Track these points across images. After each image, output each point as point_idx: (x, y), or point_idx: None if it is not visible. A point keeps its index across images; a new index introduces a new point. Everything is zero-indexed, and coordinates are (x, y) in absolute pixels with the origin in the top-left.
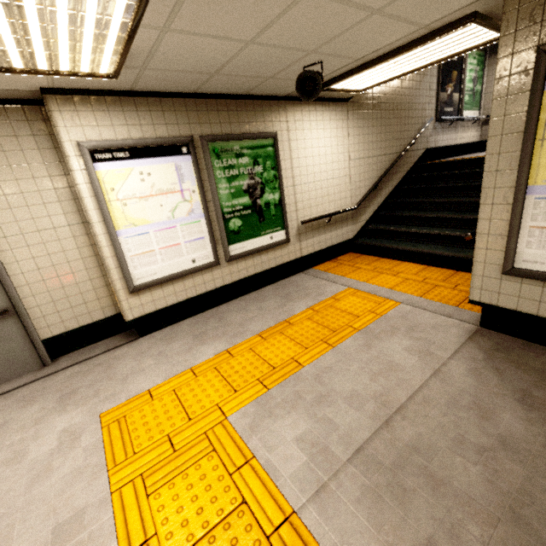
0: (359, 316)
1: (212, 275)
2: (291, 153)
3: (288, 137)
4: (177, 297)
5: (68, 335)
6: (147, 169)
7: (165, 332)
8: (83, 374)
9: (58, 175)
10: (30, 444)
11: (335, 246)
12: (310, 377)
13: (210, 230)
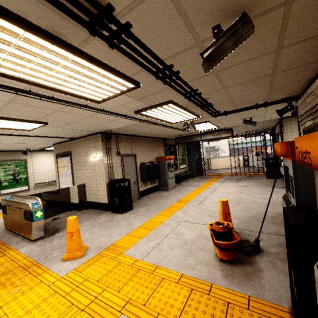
0: None
1: None
2: (33, 164)
3: (32, 160)
4: None
5: None
6: None
7: None
8: None
9: None
10: None
11: (54, 192)
12: None
13: None
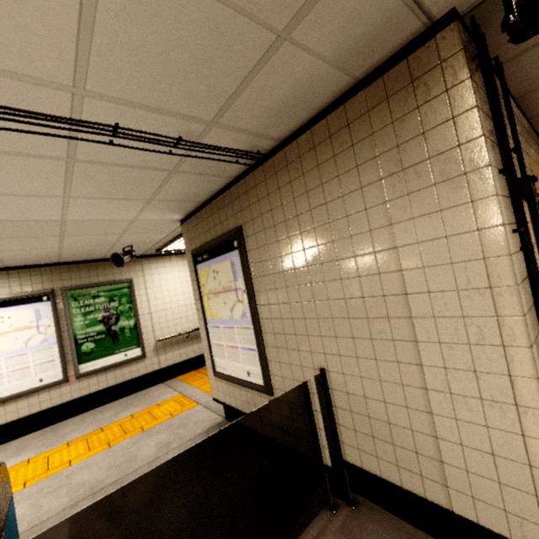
0: (157, 419)
1: (59, 392)
2: (147, 291)
3: (144, 280)
4: (19, 413)
5: None
6: (8, 314)
7: None
8: None
9: None
10: None
11: (201, 357)
12: (65, 474)
13: (61, 354)
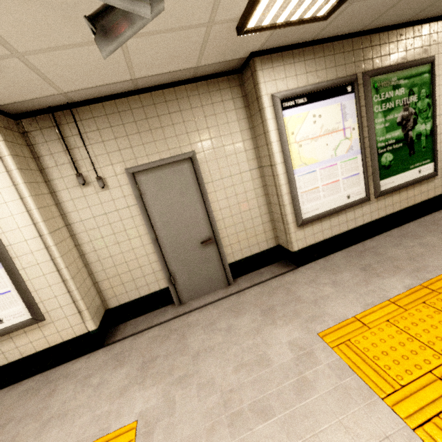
0: None
1: (361, 211)
2: None
3: None
4: (332, 231)
5: (241, 261)
6: (318, 111)
7: (320, 263)
8: (268, 295)
9: (245, 129)
10: (266, 350)
11: None
12: None
13: (365, 166)
